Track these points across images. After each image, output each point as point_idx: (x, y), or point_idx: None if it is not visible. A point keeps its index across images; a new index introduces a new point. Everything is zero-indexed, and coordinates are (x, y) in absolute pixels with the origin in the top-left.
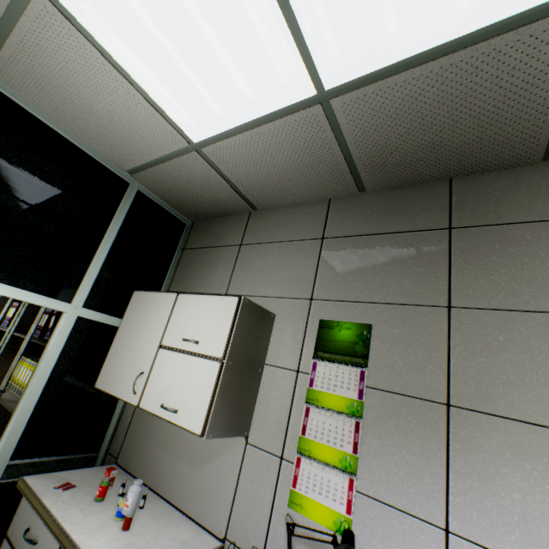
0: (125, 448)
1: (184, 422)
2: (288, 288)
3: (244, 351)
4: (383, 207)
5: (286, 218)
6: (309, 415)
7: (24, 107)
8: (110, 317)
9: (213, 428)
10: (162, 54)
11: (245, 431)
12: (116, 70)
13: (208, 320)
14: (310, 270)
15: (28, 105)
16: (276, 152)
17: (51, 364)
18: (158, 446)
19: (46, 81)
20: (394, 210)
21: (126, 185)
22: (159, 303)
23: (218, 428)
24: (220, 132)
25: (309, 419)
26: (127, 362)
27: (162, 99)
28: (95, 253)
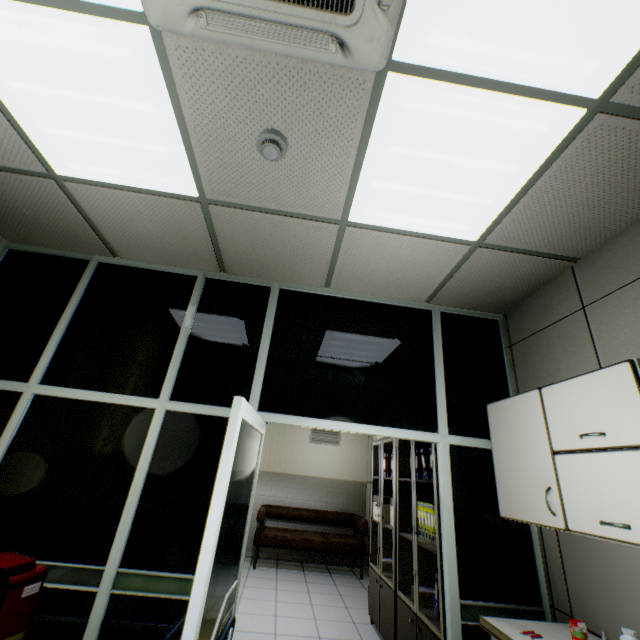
0: (574, 600)
1: None
2: None
3: None
4: None
5: (631, 244)
6: None
7: (350, 298)
8: (475, 440)
9: None
10: (425, 200)
11: None
12: (397, 235)
13: (600, 403)
14: None
15: (351, 295)
16: (568, 190)
17: (448, 495)
18: (624, 596)
19: (358, 273)
20: None
21: (429, 313)
22: (522, 406)
23: None
24: (495, 216)
25: None
26: (521, 481)
27: (434, 229)
28: (434, 381)
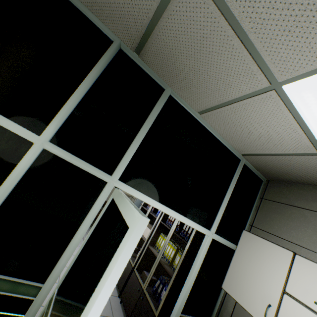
0: None
1: None
2: None
3: None
4: None
5: None
6: None
7: (207, 128)
8: (224, 240)
9: None
10: None
11: None
12: (293, 119)
13: None
14: None
15: (209, 127)
16: None
17: (199, 264)
18: None
19: (230, 120)
20: None
21: (238, 161)
22: (273, 251)
23: None
24: None
25: None
26: (249, 285)
27: None
28: (222, 201)
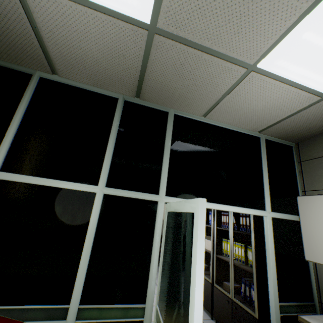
0: None
1: None
2: None
3: None
4: None
5: None
6: None
7: (216, 125)
8: (283, 215)
9: None
10: None
11: None
12: (281, 83)
13: None
14: None
15: (217, 123)
16: None
17: (272, 246)
18: None
19: (232, 109)
20: None
21: (258, 139)
22: None
23: None
24: None
25: None
26: None
27: (311, 81)
28: (262, 180)
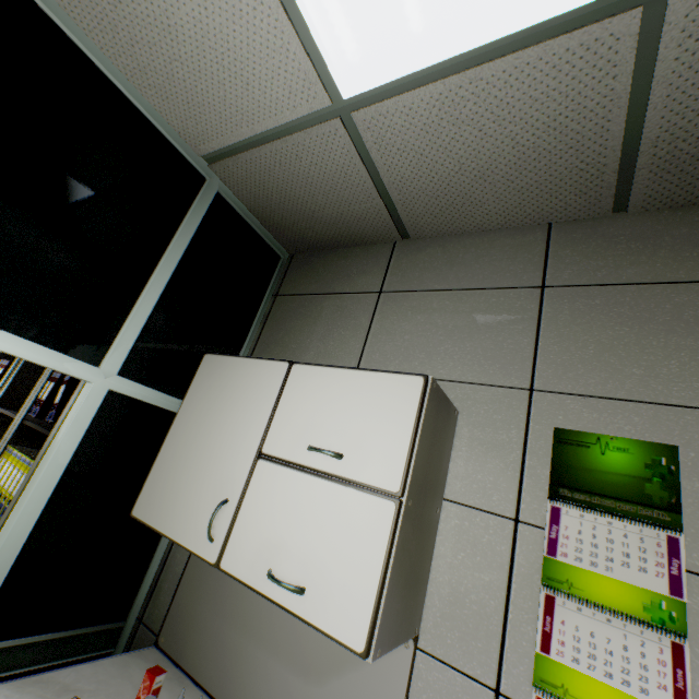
0: (173, 618)
1: (322, 618)
2: (480, 368)
3: (425, 478)
4: (667, 237)
5: (465, 252)
6: (554, 613)
7: (42, 8)
8: (160, 395)
9: (381, 636)
10: None
11: (416, 627)
12: None
13: (360, 415)
14: (524, 339)
15: (51, 4)
16: (493, 123)
17: (56, 470)
18: (234, 625)
19: None
20: (692, 243)
21: (200, 181)
22: (254, 377)
23: (387, 633)
24: (401, 76)
25: (555, 620)
26: (193, 477)
27: None
28: (144, 285)
